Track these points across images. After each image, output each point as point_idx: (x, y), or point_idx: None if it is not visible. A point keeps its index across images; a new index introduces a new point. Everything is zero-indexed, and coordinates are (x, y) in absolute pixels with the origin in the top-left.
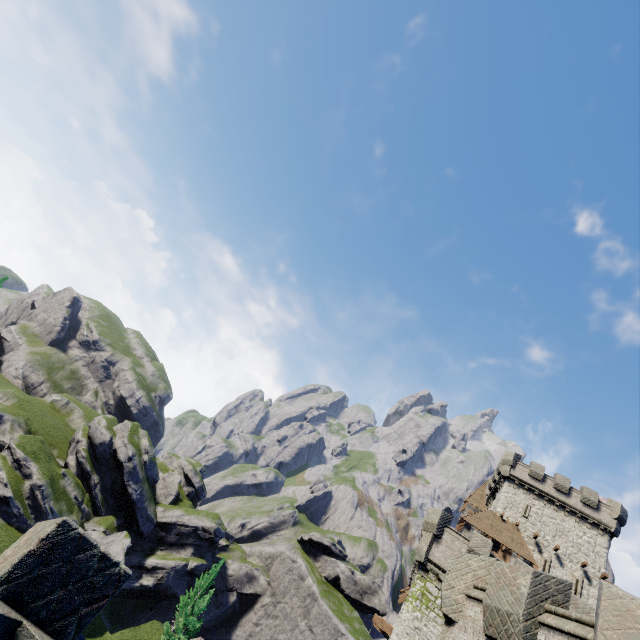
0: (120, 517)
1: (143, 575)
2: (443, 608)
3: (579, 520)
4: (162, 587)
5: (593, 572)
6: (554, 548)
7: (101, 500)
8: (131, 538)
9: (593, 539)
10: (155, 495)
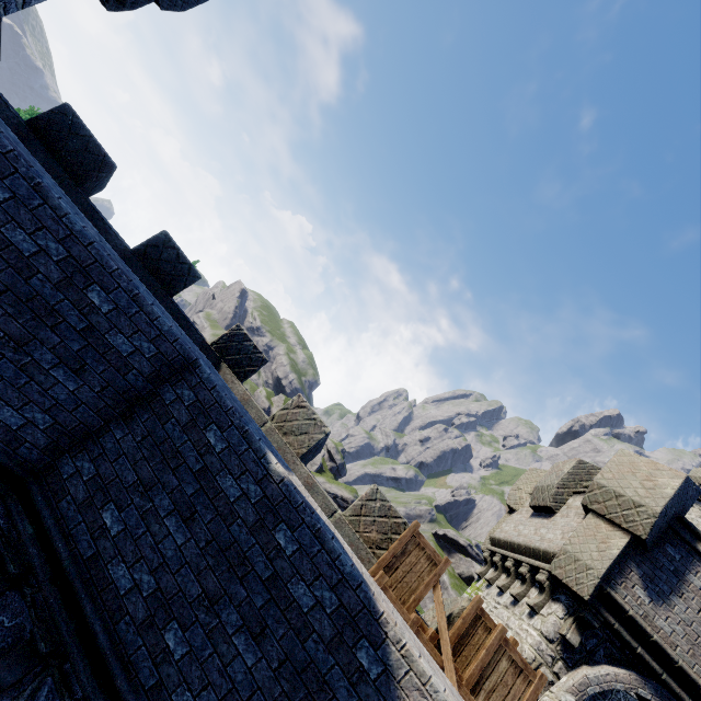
0: None
1: None
2: (507, 501)
3: None
4: None
5: None
6: None
7: None
8: None
9: None
10: None
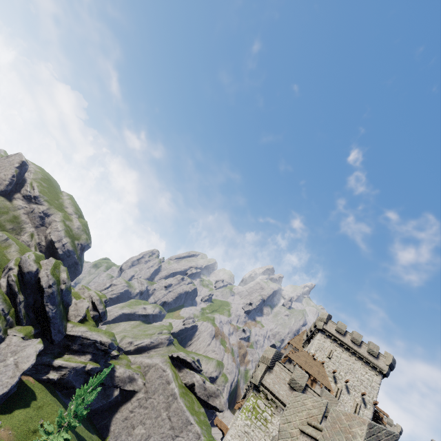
0: (37, 328)
1: (50, 371)
2: (279, 439)
3: (364, 364)
4: (64, 381)
5: (368, 399)
6: (345, 381)
7: (24, 314)
8: (45, 344)
9: (371, 377)
10: (67, 315)
